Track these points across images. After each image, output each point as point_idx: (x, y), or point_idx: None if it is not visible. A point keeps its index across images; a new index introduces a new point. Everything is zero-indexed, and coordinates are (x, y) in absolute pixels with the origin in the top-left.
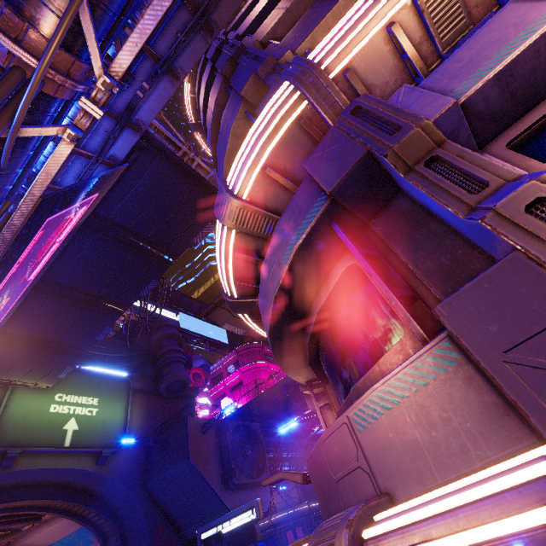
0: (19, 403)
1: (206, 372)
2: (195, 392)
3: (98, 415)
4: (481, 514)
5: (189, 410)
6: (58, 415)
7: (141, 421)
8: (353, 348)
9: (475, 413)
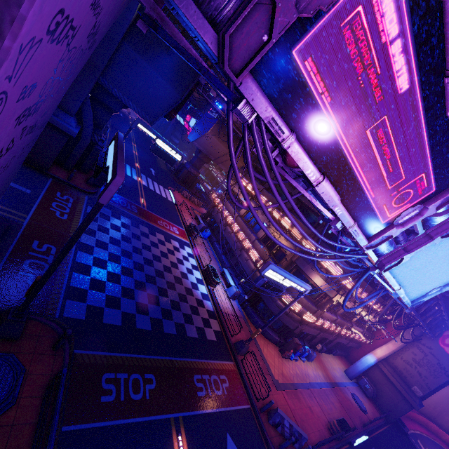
0: None
1: None
2: None
3: None
4: (311, 316)
5: None
6: None
7: None
8: (311, 291)
9: (313, 311)
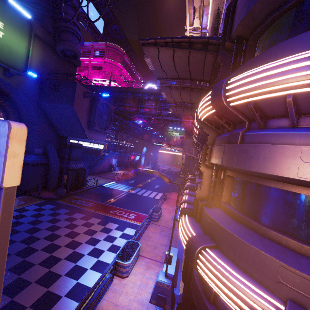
0: None
1: (80, 45)
2: (79, 63)
3: (4, 39)
4: None
5: (72, 73)
6: None
7: (38, 61)
8: (308, 224)
9: None
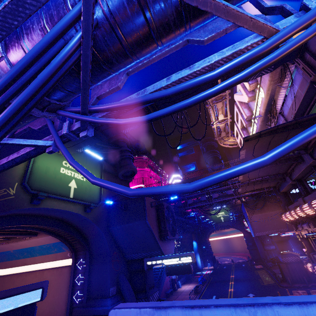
0: (41, 161)
1: None
2: (131, 179)
3: (86, 181)
4: None
5: None
6: (65, 175)
7: (105, 189)
8: None
9: None
